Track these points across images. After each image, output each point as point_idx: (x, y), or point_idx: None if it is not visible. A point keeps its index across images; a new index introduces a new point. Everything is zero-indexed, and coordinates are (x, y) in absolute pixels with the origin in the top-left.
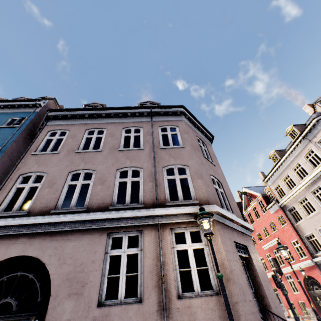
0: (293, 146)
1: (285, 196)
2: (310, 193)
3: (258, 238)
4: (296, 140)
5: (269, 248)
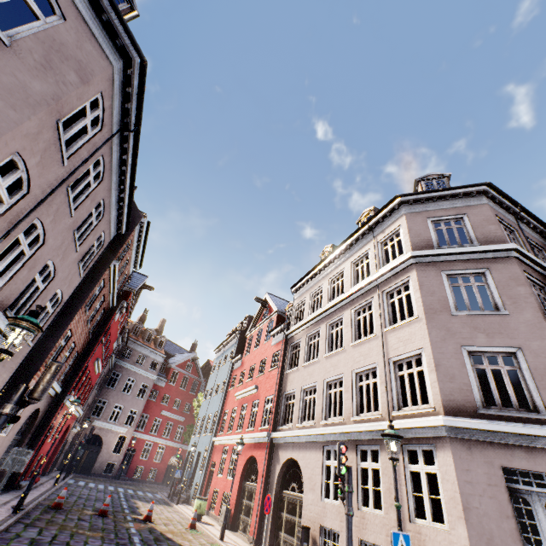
0: (352, 239)
1: (300, 323)
2: (327, 326)
3: (239, 380)
4: (359, 228)
5: (241, 399)
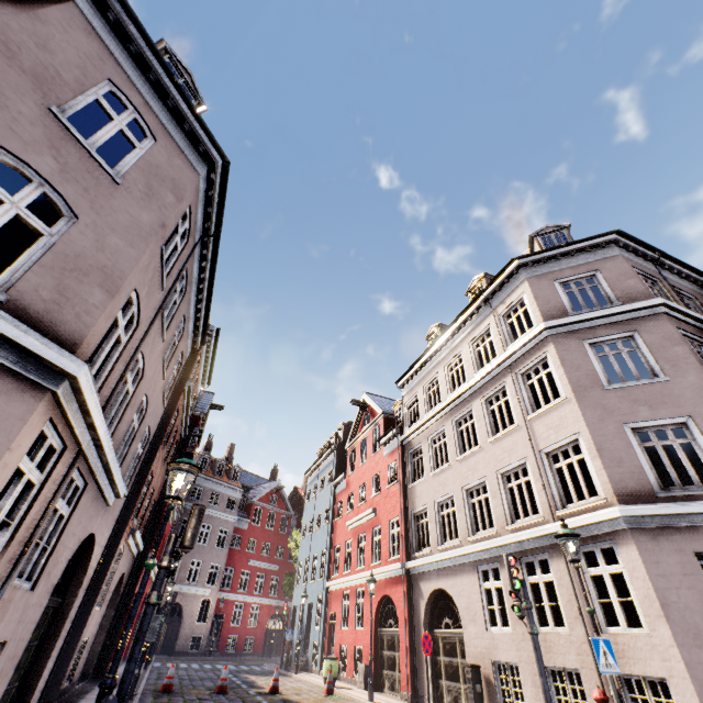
0: (465, 315)
1: (416, 423)
2: (454, 423)
3: (347, 505)
4: (472, 302)
5: (355, 528)
